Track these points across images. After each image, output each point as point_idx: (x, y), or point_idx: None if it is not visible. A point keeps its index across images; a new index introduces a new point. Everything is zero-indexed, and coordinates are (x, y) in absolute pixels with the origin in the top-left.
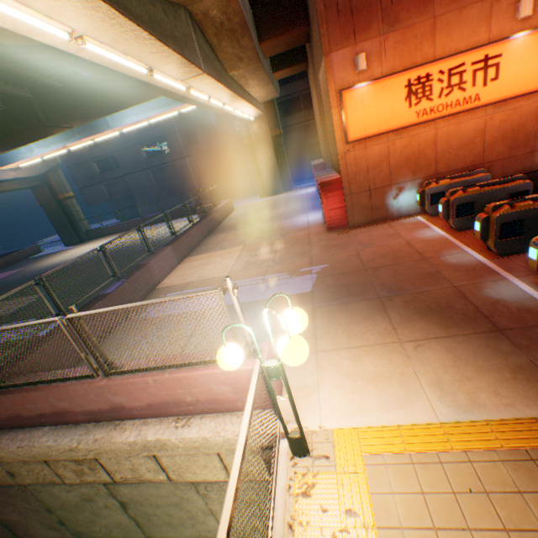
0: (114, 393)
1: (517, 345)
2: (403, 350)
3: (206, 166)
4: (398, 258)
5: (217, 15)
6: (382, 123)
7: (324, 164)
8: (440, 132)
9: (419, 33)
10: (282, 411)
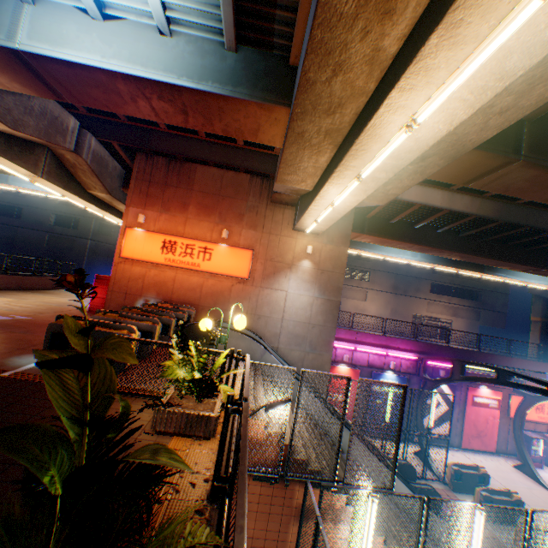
0: None
1: (13, 352)
2: None
3: (106, 254)
4: None
5: (72, 159)
6: (146, 255)
7: None
8: (180, 276)
9: (180, 221)
10: None
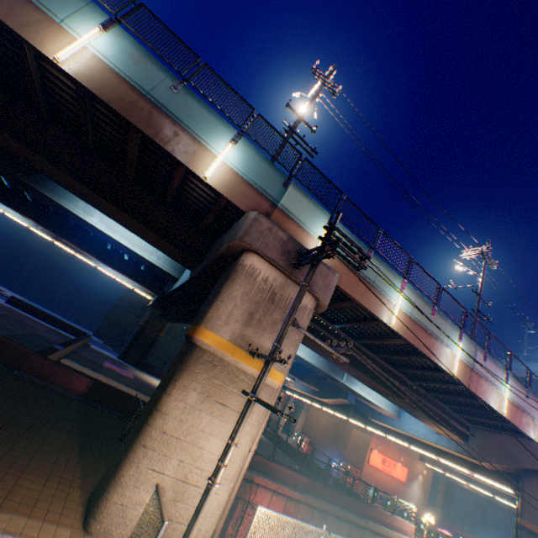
0: (393, 519)
1: None
2: (416, 536)
3: None
4: None
5: None
6: (375, 463)
7: (313, 441)
8: (382, 475)
9: (386, 446)
10: (424, 532)
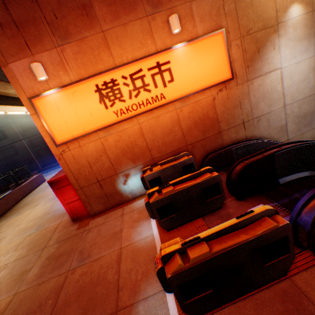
0: None
1: None
2: None
3: (42, 142)
4: (91, 305)
5: None
6: (86, 124)
7: None
8: (144, 125)
9: (95, 44)
10: None
